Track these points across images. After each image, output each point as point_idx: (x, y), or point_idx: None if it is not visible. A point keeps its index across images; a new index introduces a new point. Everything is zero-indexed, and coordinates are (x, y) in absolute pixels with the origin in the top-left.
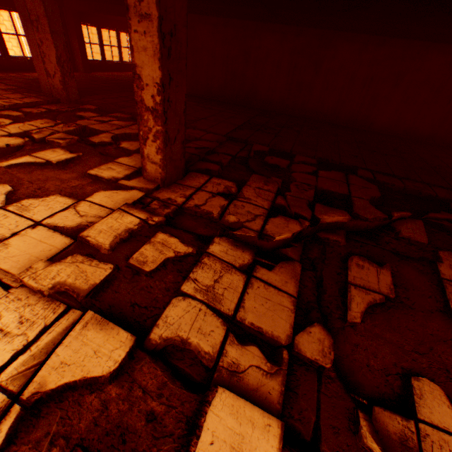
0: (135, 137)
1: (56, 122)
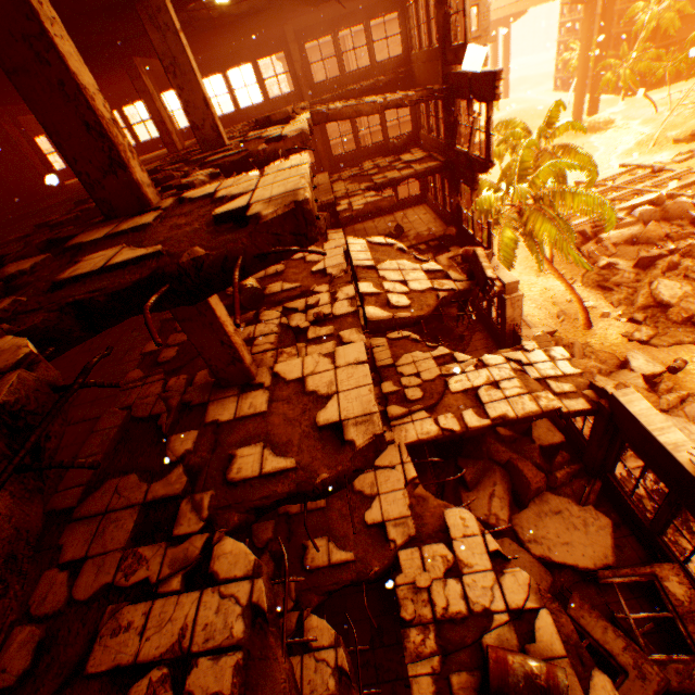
0: None
1: None
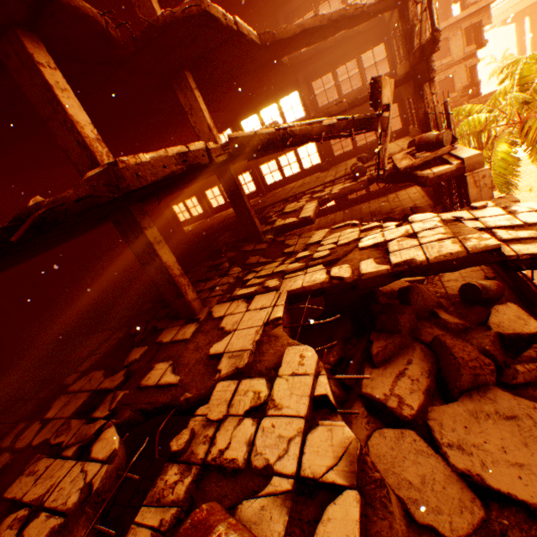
0: (107, 373)
1: (27, 470)
